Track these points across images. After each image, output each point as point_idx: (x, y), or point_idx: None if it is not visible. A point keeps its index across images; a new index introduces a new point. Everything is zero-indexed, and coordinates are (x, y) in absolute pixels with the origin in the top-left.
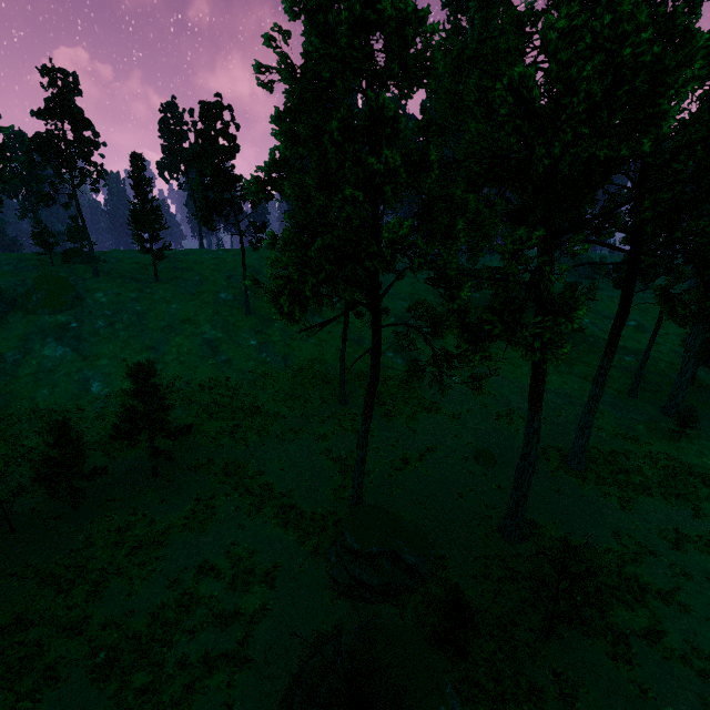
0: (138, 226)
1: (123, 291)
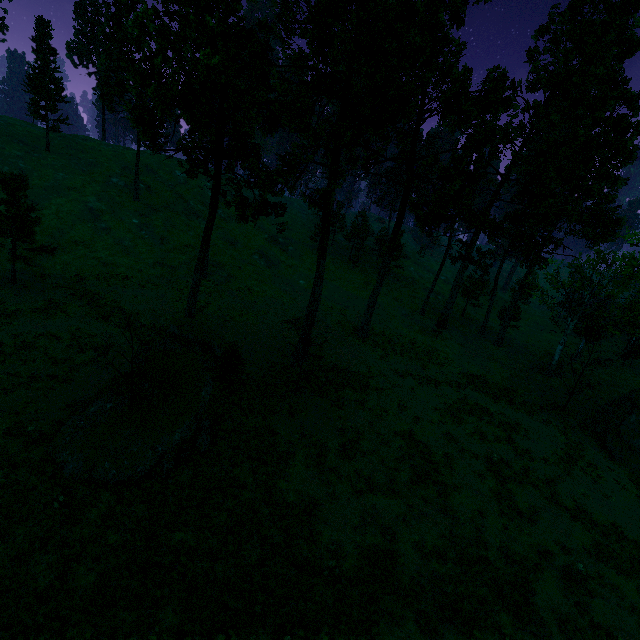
0: (34, 90)
1: (8, 147)
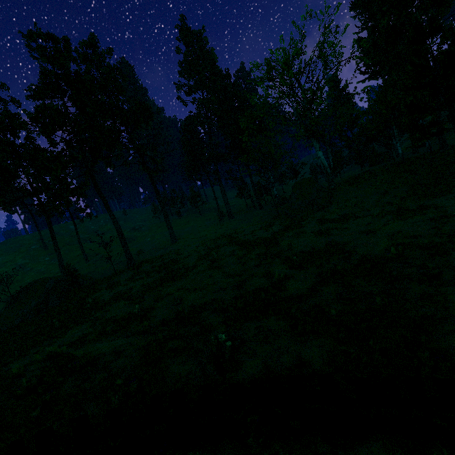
0: None
1: None
